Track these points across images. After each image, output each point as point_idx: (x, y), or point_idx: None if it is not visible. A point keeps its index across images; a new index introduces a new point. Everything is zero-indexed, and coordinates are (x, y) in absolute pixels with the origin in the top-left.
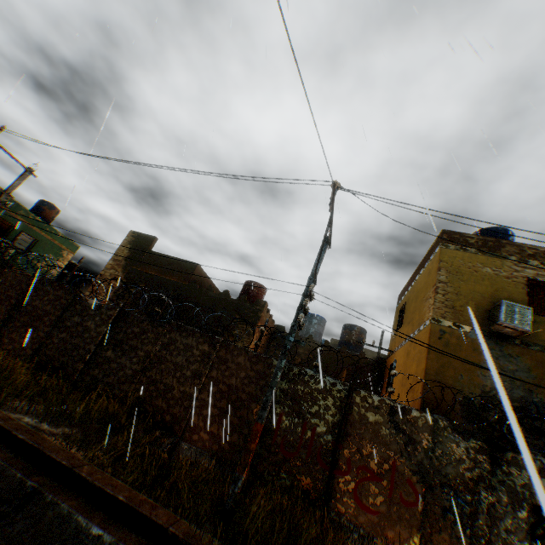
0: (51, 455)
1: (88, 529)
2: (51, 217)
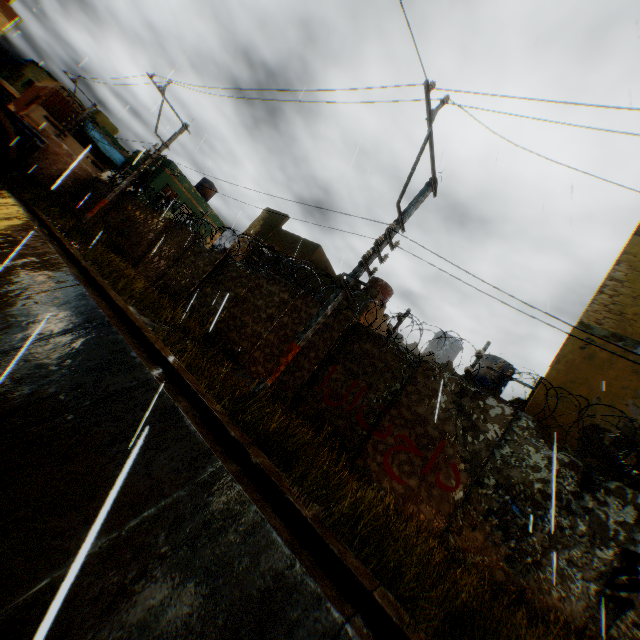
0: (130, 317)
1: (129, 352)
2: (208, 195)
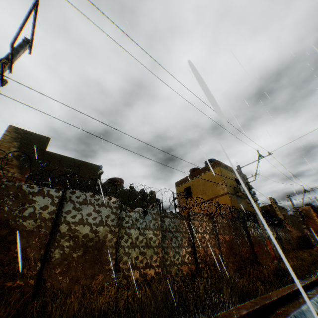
0: (285, 293)
1: None
2: None
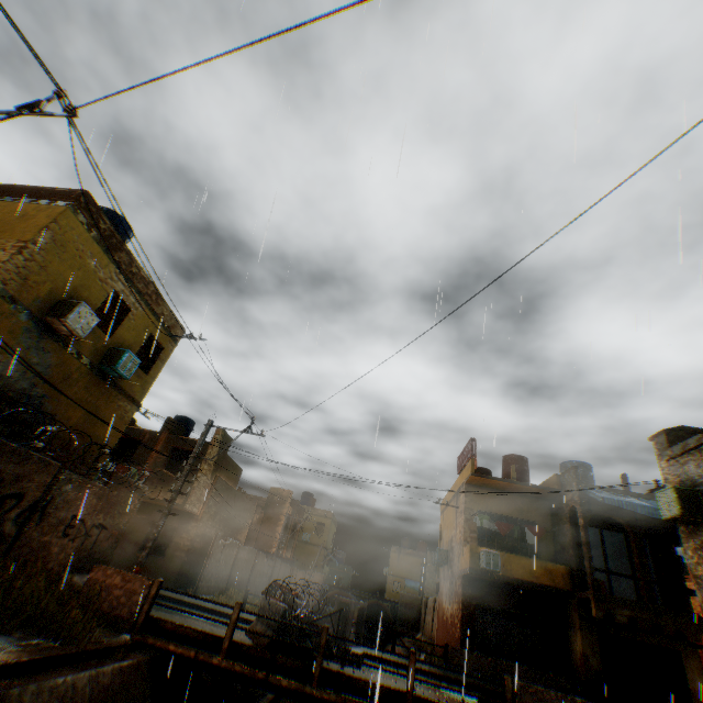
0: None
1: None
2: None
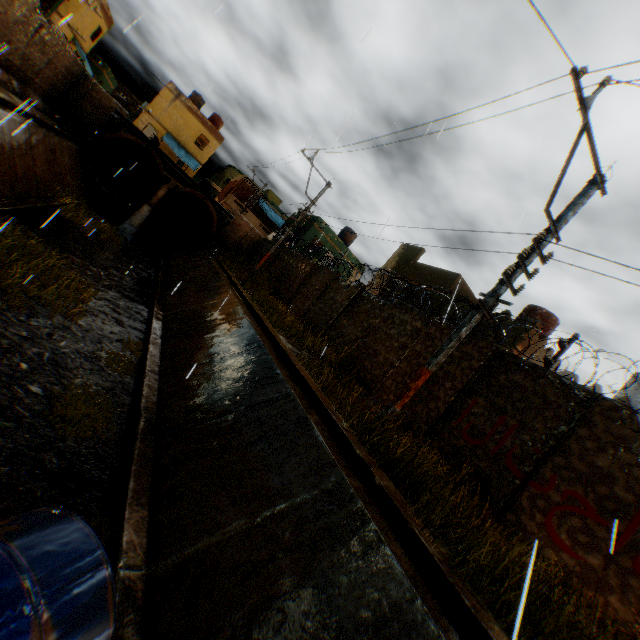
0: (279, 343)
1: (275, 369)
2: (349, 241)
